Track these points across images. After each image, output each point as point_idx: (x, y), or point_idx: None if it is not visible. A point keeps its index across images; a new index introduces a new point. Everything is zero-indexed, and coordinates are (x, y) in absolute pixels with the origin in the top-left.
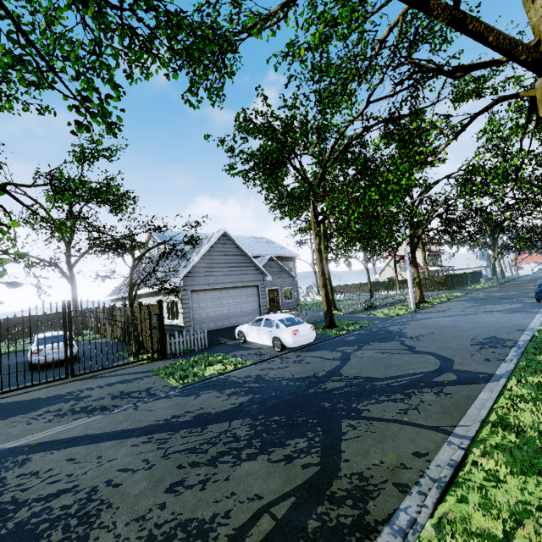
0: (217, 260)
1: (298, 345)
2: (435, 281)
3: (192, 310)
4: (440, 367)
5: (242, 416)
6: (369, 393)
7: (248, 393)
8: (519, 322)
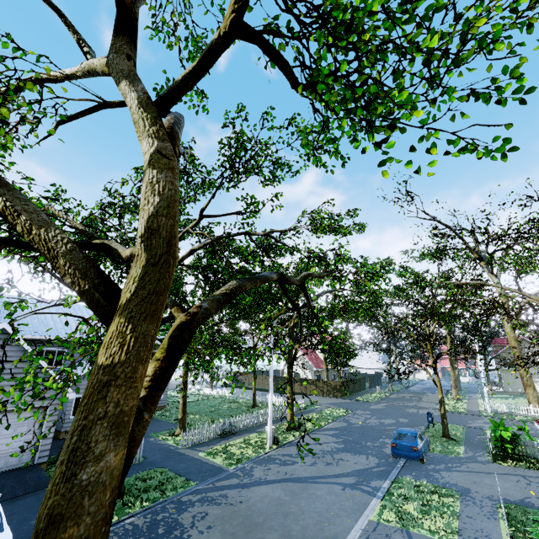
0: None
1: None
2: (331, 386)
3: None
4: None
5: None
6: None
7: None
8: (340, 525)
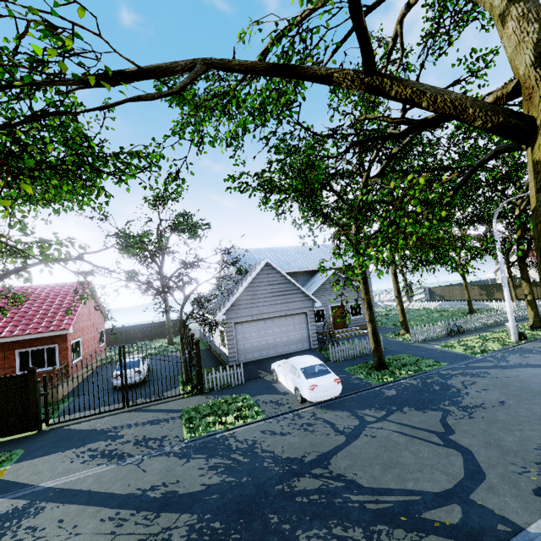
0: (260, 291)
1: (317, 400)
2: None
3: (237, 341)
4: (455, 487)
5: (195, 508)
6: (330, 514)
7: (225, 470)
8: None
